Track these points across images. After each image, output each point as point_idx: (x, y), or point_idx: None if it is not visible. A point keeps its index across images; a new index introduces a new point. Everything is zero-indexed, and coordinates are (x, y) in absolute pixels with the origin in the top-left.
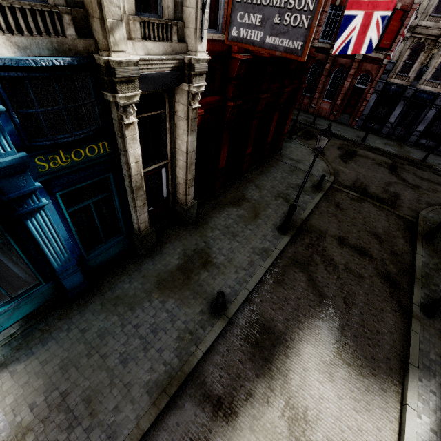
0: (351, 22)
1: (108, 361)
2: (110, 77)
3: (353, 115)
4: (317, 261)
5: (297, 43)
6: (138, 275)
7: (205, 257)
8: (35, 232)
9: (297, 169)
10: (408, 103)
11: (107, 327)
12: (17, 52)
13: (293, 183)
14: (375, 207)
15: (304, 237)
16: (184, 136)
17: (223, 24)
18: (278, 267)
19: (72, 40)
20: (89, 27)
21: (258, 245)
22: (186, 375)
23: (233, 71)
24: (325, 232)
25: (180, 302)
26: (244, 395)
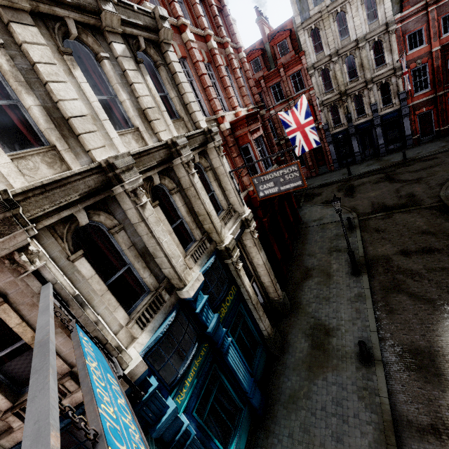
0: (295, 139)
1: (327, 447)
2: (228, 252)
3: (327, 164)
4: (402, 279)
5: (298, 182)
6: (290, 371)
7: (322, 328)
8: (232, 363)
9: (325, 225)
10: (358, 135)
11: (303, 422)
12: (200, 267)
13: (331, 236)
14: (405, 213)
15: (376, 268)
16: (257, 255)
17: (240, 188)
18: (379, 301)
19: (210, 248)
20: (210, 238)
21: (350, 295)
22: (391, 422)
23: (256, 203)
24: (387, 254)
25: (336, 371)
26: (448, 412)
